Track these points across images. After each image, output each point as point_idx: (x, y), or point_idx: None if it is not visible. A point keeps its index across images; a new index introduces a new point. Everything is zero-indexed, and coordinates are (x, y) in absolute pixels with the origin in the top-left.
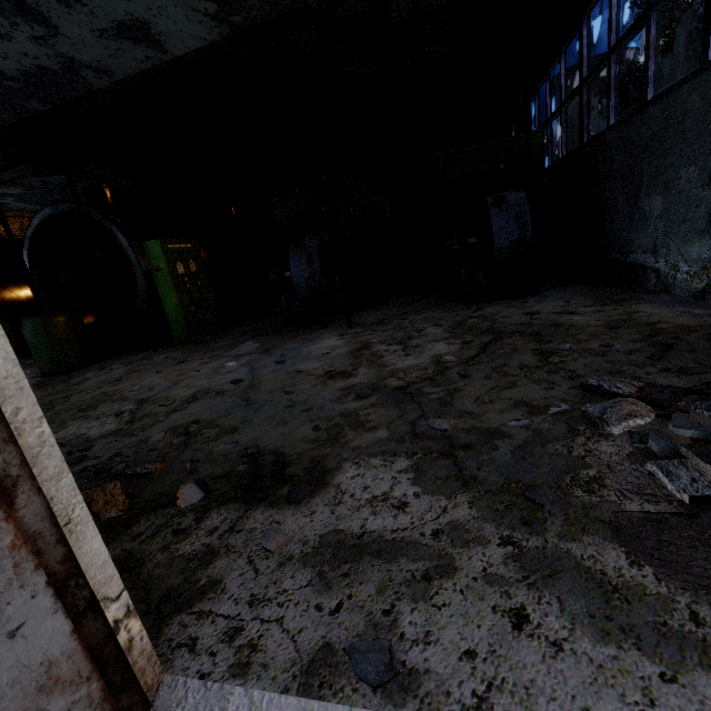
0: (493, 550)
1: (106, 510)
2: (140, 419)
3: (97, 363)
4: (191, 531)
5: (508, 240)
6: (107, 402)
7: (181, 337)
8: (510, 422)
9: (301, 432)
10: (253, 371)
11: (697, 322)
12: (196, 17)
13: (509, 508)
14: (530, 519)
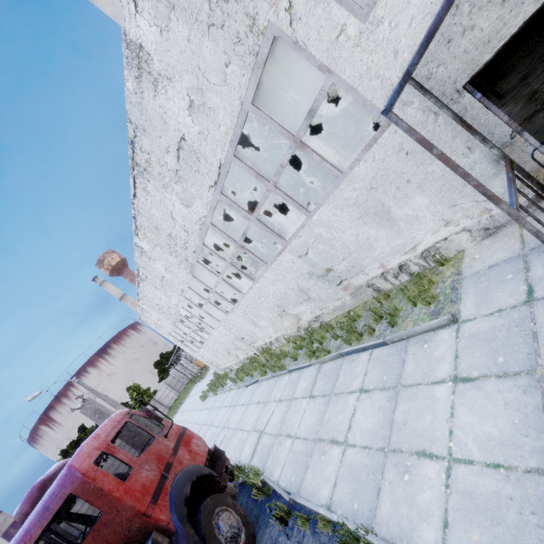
0: None
1: None
2: None
3: None
4: None
5: None
6: None
7: None
8: None
9: None
10: None
11: None
12: None
13: None
14: None
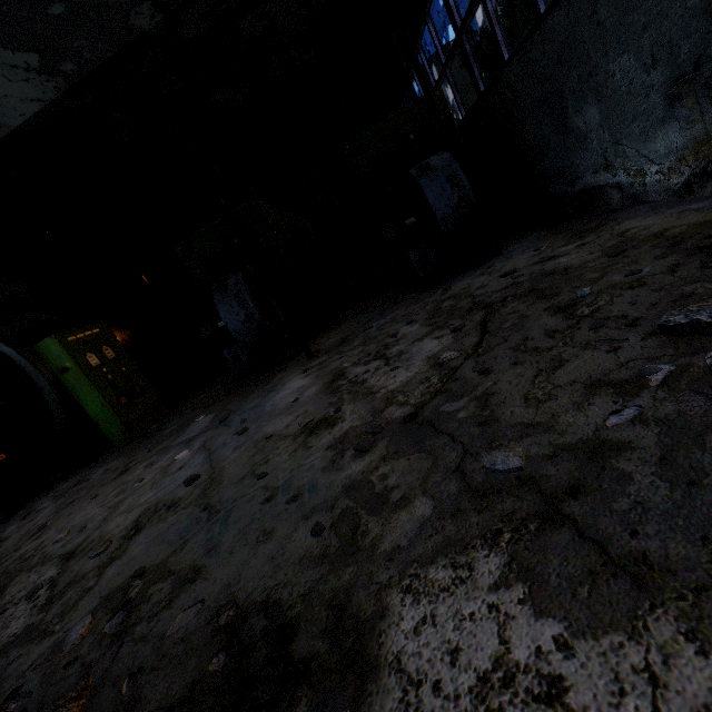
0: None
1: None
2: (61, 594)
3: (22, 508)
4: None
5: (449, 206)
6: (21, 574)
7: (120, 438)
8: (608, 421)
9: (296, 545)
10: (211, 456)
11: (711, 214)
12: (17, 75)
13: None
14: None
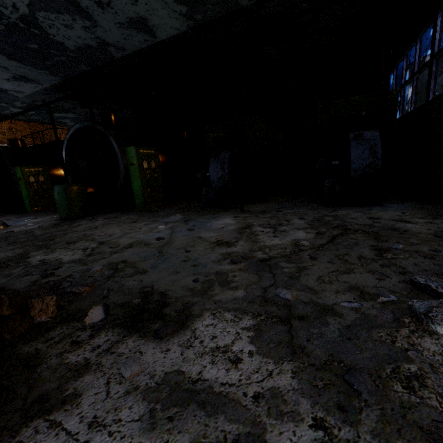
0: (304, 431)
1: (39, 315)
2: (94, 254)
3: (90, 216)
4: (82, 344)
5: (361, 164)
6: (83, 240)
7: (140, 206)
8: (342, 303)
9: (185, 281)
10: (172, 233)
11: None
12: (174, 15)
13: (327, 387)
14: (346, 405)
